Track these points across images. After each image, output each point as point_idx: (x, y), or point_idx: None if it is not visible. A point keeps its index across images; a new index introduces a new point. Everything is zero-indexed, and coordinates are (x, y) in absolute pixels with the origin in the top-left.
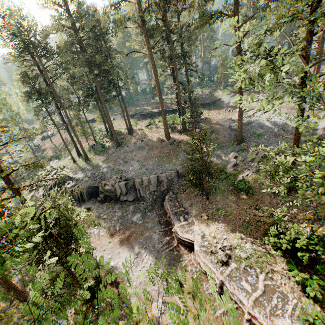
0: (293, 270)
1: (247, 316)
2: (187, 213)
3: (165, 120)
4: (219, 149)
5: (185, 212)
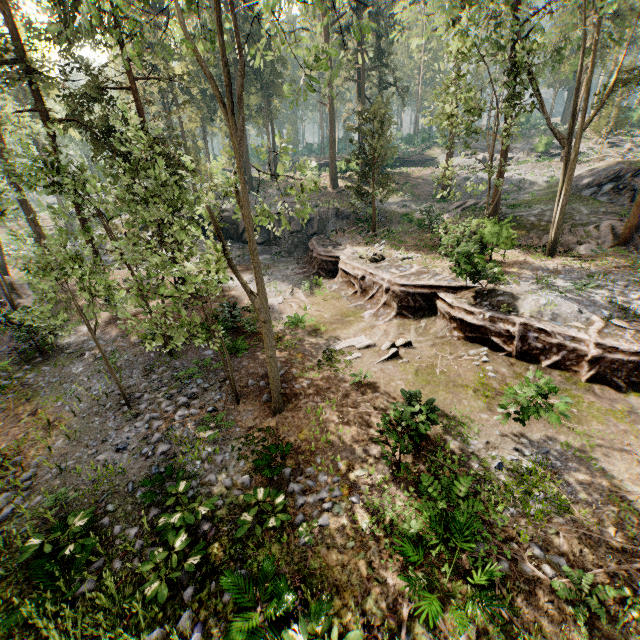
0: None
1: (386, 285)
2: (340, 245)
3: (333, 153)
4: (410, 201)
5: (337, 244)
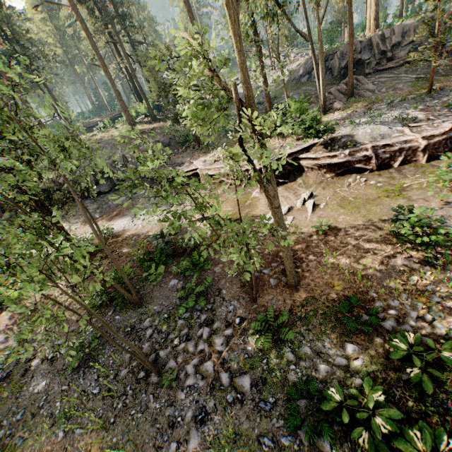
0: (287, 138)
1: (259, 167)
2: (182, 163)
3: (123, 104)
4: None
5: (180, 164)
